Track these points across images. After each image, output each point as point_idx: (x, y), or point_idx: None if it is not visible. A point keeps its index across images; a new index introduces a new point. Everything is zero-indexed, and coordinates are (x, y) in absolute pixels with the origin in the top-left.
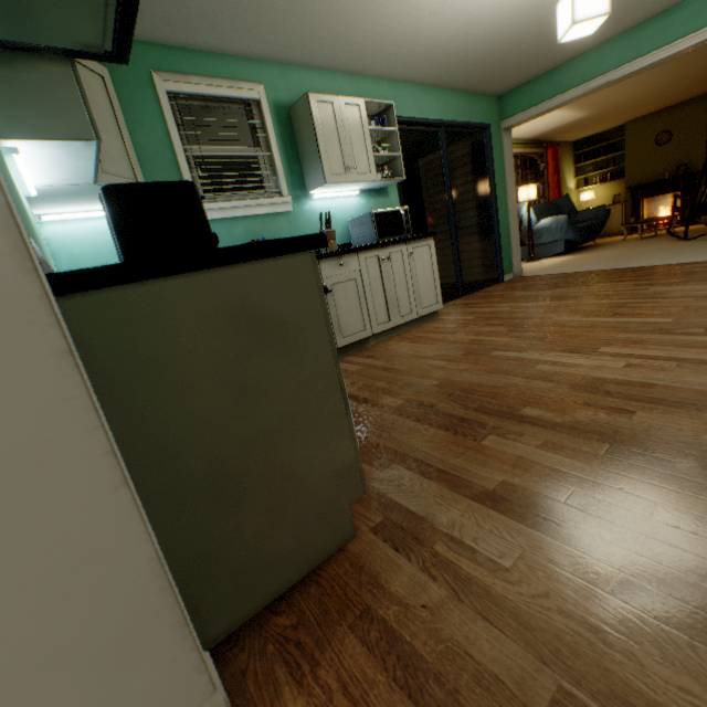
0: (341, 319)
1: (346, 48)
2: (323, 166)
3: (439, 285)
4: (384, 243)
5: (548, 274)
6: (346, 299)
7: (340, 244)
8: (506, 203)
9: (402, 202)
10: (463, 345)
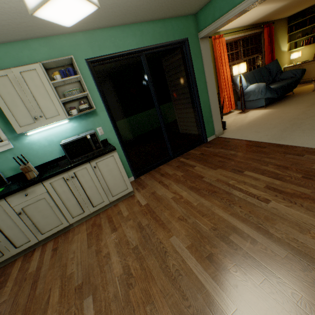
0: (39, 224)
1: (6, 27)
2: (11, 123)
3: (127, 177)
4: (64, 170)
5: (235, 138)
6: (40, 211)
7: (61, 156)
8: (207, 91)
9: (111, 115)
10: (95, 262)
